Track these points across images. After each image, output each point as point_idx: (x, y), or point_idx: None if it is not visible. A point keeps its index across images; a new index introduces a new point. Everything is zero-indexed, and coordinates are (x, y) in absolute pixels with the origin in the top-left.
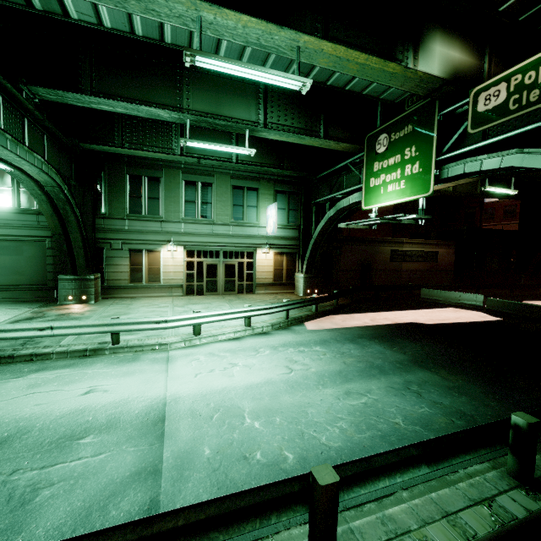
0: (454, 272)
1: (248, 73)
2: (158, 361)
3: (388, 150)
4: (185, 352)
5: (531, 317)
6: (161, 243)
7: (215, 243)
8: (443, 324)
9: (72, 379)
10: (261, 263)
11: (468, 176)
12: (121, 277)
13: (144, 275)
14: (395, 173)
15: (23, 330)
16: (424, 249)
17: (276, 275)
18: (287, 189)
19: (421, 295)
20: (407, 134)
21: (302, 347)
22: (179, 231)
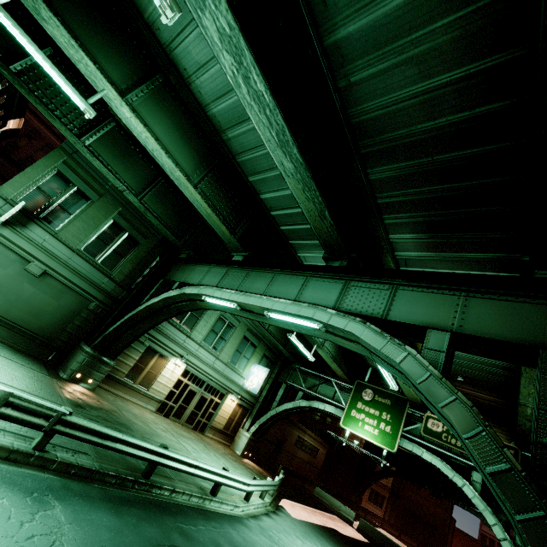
0: (320, 471)
1: (386, 374)
2: (258, 531)
3: (371, 402)
4: (260, 524)
5: (385, 546)
6: (175, 354)
7: (208, 375)
8: (350, 537)
9: (238, 541)
10: (225, 407)
11: (411, 451)
12: (122, 368)
13: (141, 375)
14: (372, 420)
15: (181, 462)
16: (313, 444)
17: (228, 423)
18: (271, 357)
19: (314, 492)
20: (386, 404)
21: (313, 541)
22: (194, 351)
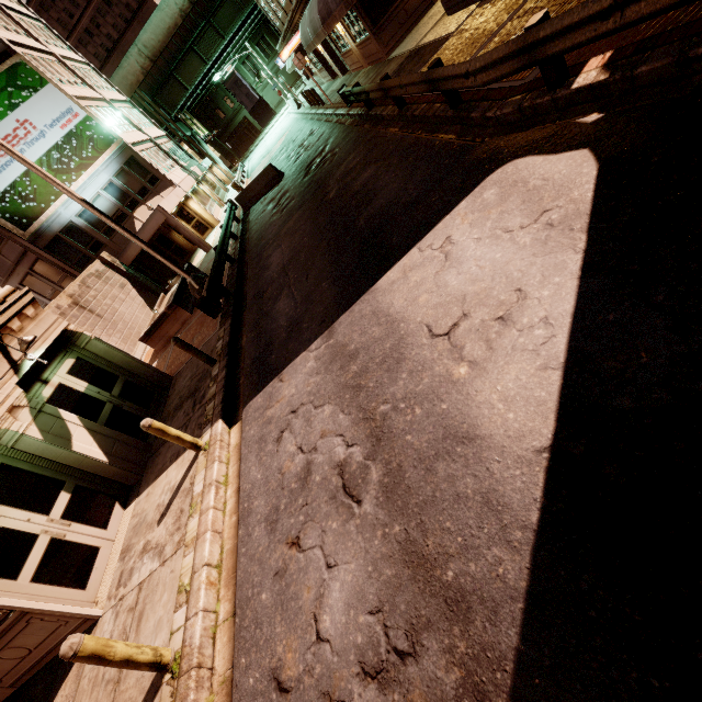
0: None
1: None
2: None
3: None
4: None
5: None
6: None
7: None
8: None
9: None
10: None
11: None
12: None
13: None
14: None
15: None
16: None
17: None
18: None
19: None
20: None
21: None
22: None
